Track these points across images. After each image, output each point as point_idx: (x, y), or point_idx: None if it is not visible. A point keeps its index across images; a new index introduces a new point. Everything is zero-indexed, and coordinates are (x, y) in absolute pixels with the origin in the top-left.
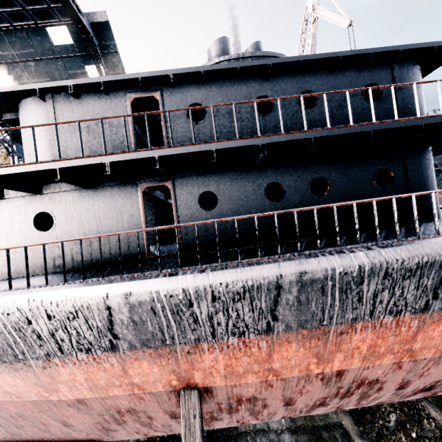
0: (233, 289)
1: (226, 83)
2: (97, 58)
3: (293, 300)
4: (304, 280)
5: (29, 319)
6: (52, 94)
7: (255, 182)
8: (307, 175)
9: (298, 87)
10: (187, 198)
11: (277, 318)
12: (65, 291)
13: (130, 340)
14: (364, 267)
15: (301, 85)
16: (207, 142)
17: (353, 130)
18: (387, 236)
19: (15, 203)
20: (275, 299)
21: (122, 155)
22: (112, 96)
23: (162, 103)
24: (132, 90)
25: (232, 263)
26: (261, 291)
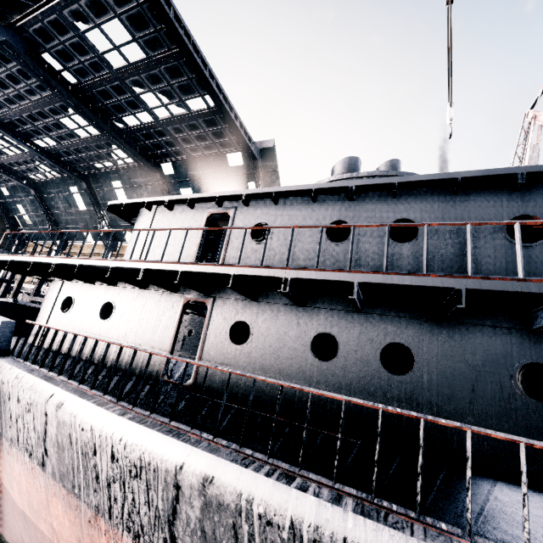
0: (131, 456)
1: (301, 204)
2: (258, 176)
3: (195, 523)
4: (208, 494)
5: (10, 394)
6: (157, 206)
7: (302, 325)
8: (380, 334)
9: (391, 213)
10: (220, 323)
11: (176, 540)
12: (36, 379)
13: (54, 464)
14: (300, 530)
15: (396, 212)
16: (228, 265)
17: (426, 282)
18: (448, 501)
19: (99, 289)
20: (174, 504)
21: (156, 264)
22: (196, 210)
23: (232, 220)
24: (213, 206)
25: (161, 419)
26: (158, 479)
